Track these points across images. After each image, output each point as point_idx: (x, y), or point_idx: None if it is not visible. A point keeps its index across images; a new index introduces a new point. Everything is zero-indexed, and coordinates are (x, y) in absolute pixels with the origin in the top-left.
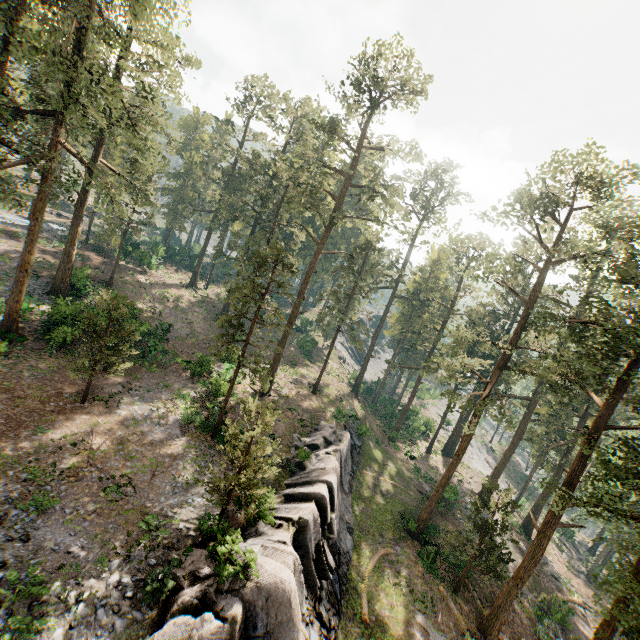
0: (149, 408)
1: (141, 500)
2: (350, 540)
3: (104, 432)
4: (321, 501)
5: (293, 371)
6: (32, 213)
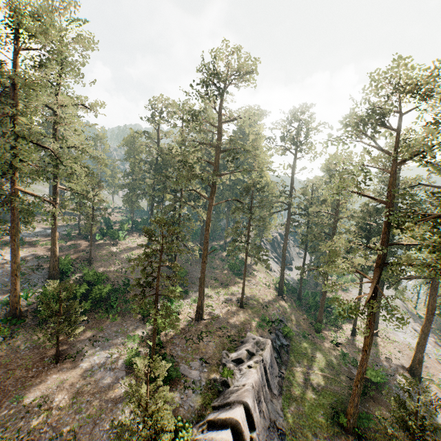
0: (105, 355)
1: None
2: None
3: (66, 388)
4: (236, 425)
5: (225, 291)
6: (11, 237)
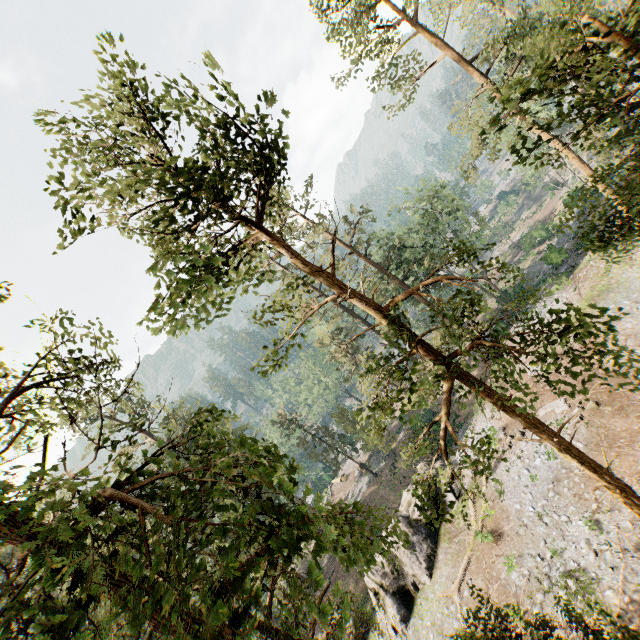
0: None
1: None
2: None
3: None
4: None
5: None
6: None
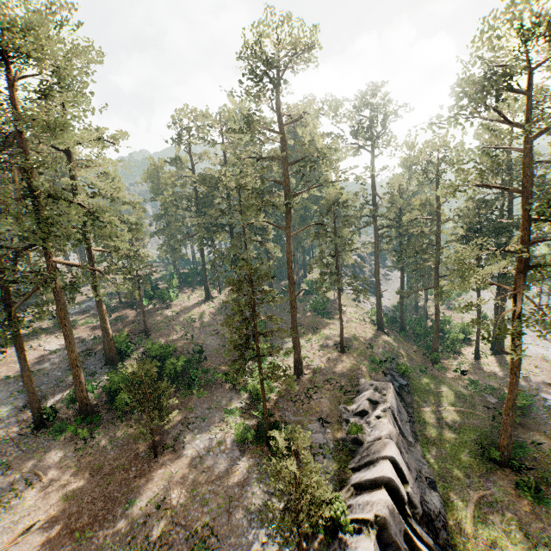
0: (208, 437)
1: (226, 548)
2: (437, 497)
3: (178, 481)
4: (390, 484)
5: (317, 337)
6: (59, 323)
